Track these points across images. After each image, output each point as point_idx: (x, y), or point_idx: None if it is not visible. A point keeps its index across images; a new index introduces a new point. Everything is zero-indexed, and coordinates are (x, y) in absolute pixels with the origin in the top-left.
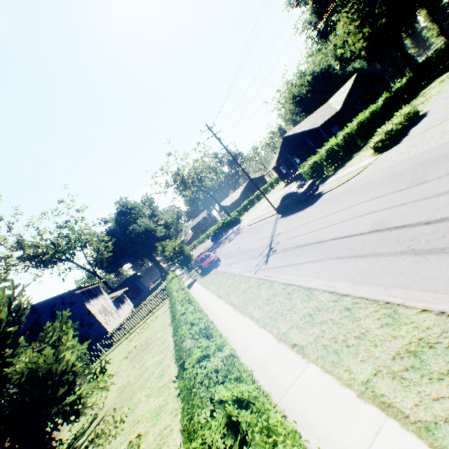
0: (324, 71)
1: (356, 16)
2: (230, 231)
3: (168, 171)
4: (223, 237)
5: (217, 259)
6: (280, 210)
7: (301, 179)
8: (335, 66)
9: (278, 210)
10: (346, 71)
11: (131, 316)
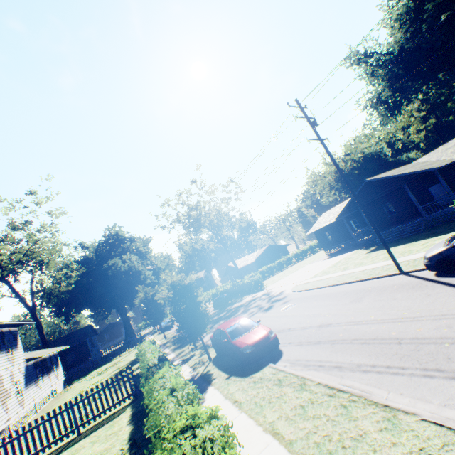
0: (374, 155)
1: (423, 106)
2: (248, 297)
3: (184, 202)
4: (236, 303)
5: (276, 338)
6: (449, 258)
7: (380, 243)
8: (387, 152)
9: (440, 259)
10: (397, 160)
11: (23, 430)
